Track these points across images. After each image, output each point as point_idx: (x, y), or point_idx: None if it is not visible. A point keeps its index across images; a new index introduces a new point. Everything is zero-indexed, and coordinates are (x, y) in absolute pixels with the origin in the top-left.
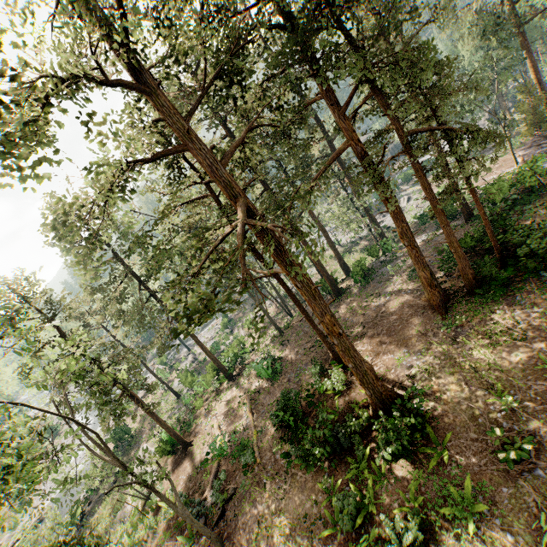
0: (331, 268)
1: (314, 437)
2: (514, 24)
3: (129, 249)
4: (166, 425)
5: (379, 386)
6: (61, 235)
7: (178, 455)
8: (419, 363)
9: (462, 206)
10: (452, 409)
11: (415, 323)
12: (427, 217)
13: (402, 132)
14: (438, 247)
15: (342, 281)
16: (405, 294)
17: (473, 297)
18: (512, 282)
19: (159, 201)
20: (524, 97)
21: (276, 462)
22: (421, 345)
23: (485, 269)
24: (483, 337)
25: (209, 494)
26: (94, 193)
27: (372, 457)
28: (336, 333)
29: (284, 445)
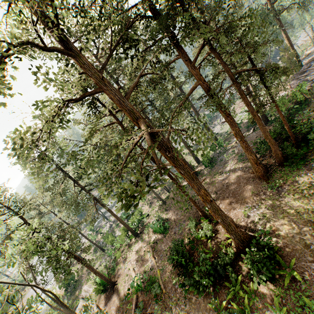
0: (187, 160)
1: (199, 270)
2: (275, 14)
3: (68, 160)
4: (99, 273)
5: (238, 232)
6: (18, 155)
7: (108, 291)
8: (258, 213)
9: (262, 116)
10: (289, 242)
11: (250, 187)
12: (240, 125)
13: (230, 72)
14: (252, 141)
15: (196, 167)
16: (239, 170)
17: (284, 168)
18: (306, 156)
19: (84, 128)
20: (284, 54)
21: (176, 291)
22: (257, 201)
23: (289, 150)
24: (297, 191)
25: None
26: (41, 123)
27: (242, 281)
28: (208, 201)
29: (179, 278)
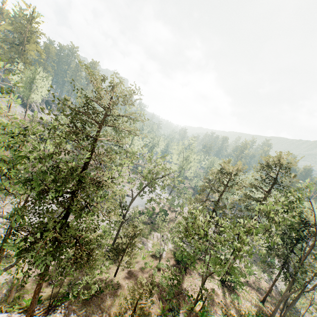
0: None
1: None
2: None
3: None
4: None
5: None
6: None
7: (178, 265)
8: None
9: None
10: None
11: None
12: None
13: None
14: None
15: None
16: None
17: None
18: None
19: None
20: None
21: None
22: None
23: None
24: None
25: (181, 314)
26: None
27: None
28: None
29: None
